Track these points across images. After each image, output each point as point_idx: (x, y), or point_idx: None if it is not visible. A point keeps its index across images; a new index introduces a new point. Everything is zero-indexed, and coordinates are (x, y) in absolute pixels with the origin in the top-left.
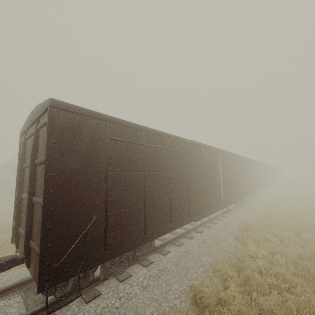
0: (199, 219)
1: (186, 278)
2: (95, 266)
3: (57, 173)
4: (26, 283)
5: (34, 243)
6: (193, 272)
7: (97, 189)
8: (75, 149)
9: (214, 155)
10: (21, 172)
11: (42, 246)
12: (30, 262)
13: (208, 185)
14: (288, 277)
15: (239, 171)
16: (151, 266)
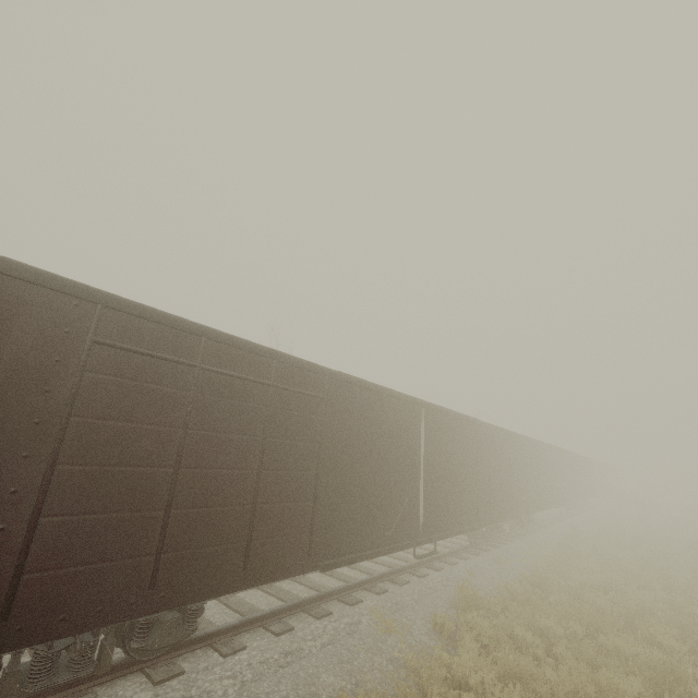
0: (335, 565)
1: None
2: None
3: None
4: None
5: None
6: None
7: (24, 456)
8: None
9: (406, 414)
10: None
11: None
12: None
13: (381, 482)
14: None
15: (481, 457)
16: (172, 683)
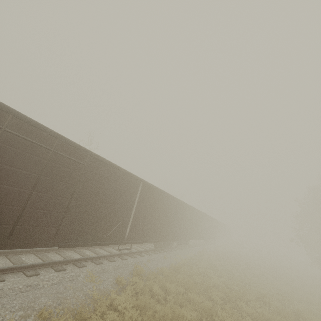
0: (69, 246)
1: None
2: None
3: None
4: None
5: None
6: (1, 315)
7: None
8: None
9: (131, 183)
10: None
11: None
12: None
13: (108, 211)
14: None
15: (167, 211)
16: None
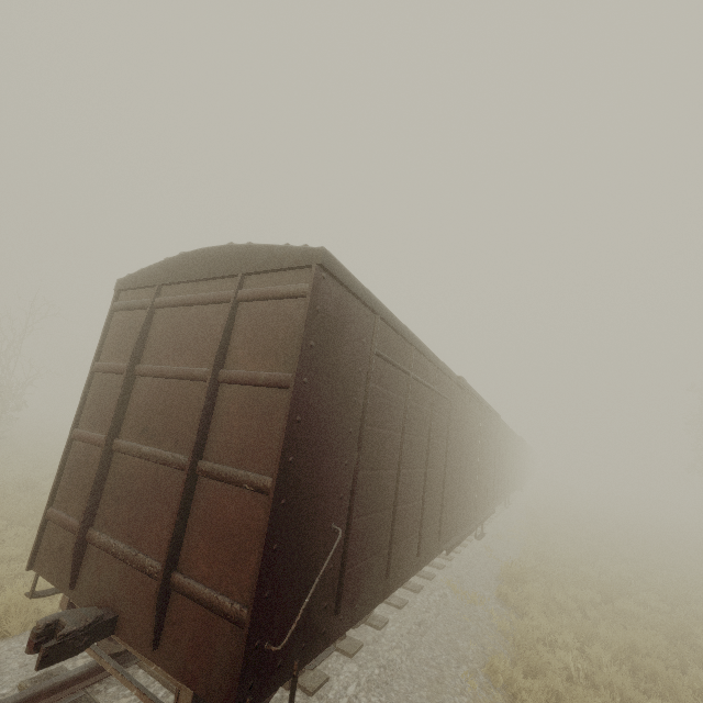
0: (451, 548)
1: (446, 689)
2: (318, 653)
3: (303, 418)
4: (58, 690)
5: (199, 583)
6: (454, 676)
7: (345, 463)
8: (332, 367)
9: (476, 413)
10: (128, 384)
11: (257, 597)
12: (161, 632)
13: (465, 474)
14: (631, 694)
15: (497, 449)
16: (362, 654)
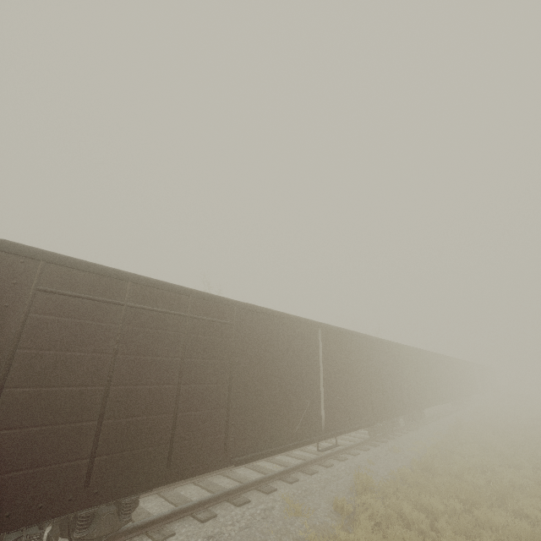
0: (248, 460)
1: None
2: None
3: None
4: None
5: None
6: None
7: None
8: None
9: (305, 333)
10: None
11: None
12: None
13: (286, 389)
14: None
15: (373, 365)
16: None
